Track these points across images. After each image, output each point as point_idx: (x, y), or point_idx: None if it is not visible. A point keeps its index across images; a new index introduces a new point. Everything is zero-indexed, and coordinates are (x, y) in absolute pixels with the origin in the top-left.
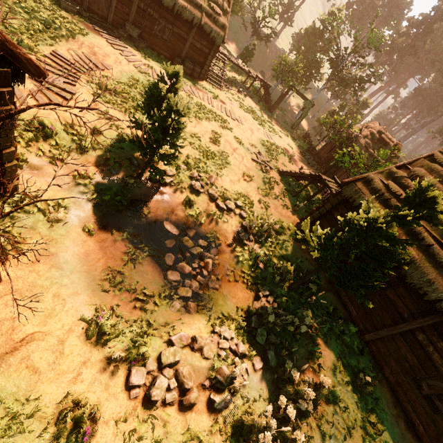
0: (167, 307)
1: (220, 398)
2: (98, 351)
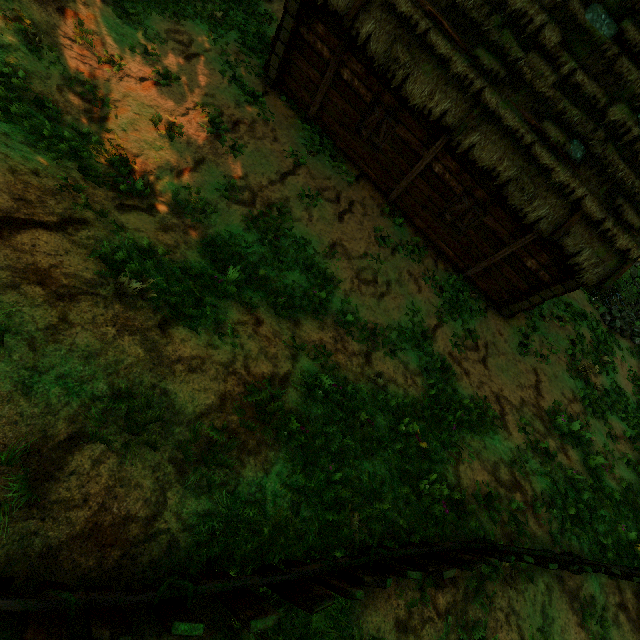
0: (595, 295)
1: (638, 338)
2: (589, 303)
